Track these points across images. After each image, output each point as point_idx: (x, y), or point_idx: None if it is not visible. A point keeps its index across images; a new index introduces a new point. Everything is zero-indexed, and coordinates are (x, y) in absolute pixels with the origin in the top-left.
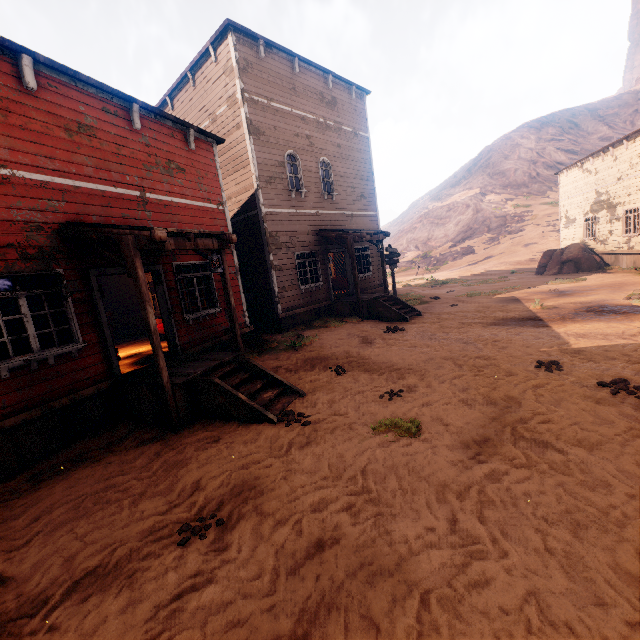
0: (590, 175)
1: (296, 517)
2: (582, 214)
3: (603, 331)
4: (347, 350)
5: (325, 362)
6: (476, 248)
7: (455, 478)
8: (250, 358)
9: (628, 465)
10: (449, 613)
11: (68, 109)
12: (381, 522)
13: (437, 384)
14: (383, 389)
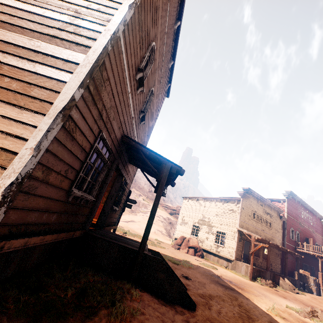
0: (201, 206)
1: None
2: (192, 222)
3: None
4: None
5: None
6: (124, 212)
7: None
8: None
9: None
10: None
11: None
12: None
13: None
14: None
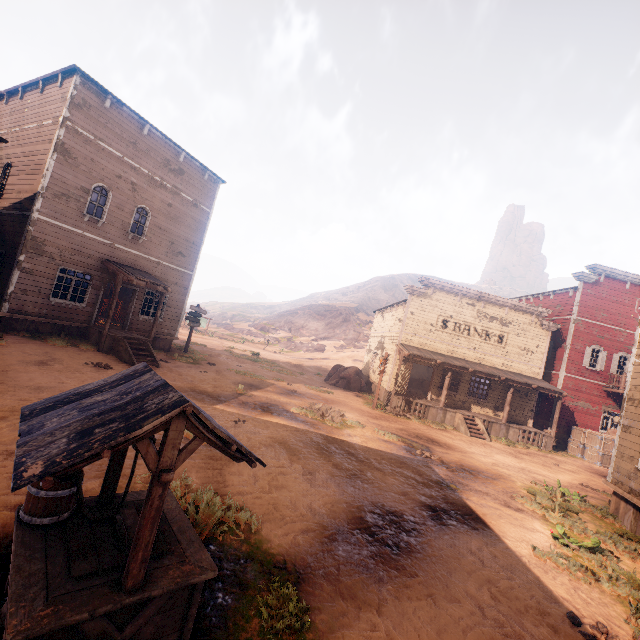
0: (383, 321)
1: None
2: (374, 348)
3: (217, 414)
4: (5, 360)
5: None
6: (327, 348)
7: None
8: None
9: None
10: None
11: None
12: None
13: None
14: None
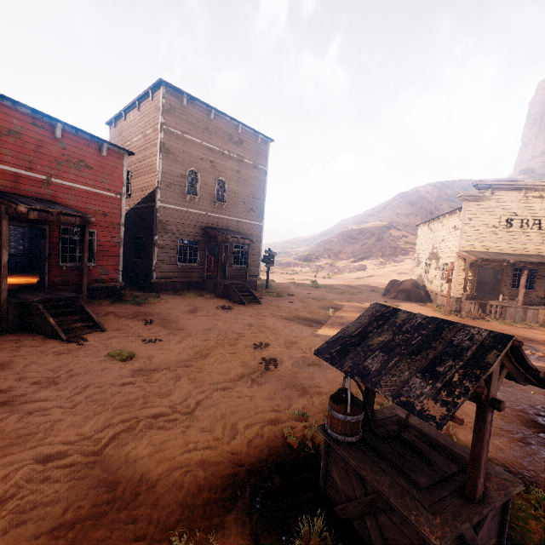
0: (431, 232)
1: (4, 380)
2: (424, 259)
3: (331, 335)
4: (172, 312)
5: (147, 316)
6: (368, 267)
7: (108, 380)
8: (103, 303)
9: (194, 390)
10: (14, 420)
11: (4, 120)
12: (41, 389)
13: (187, 341)
14: (153, 337)
